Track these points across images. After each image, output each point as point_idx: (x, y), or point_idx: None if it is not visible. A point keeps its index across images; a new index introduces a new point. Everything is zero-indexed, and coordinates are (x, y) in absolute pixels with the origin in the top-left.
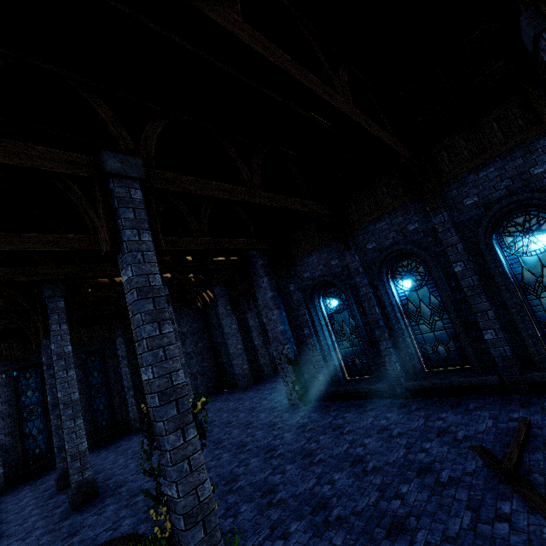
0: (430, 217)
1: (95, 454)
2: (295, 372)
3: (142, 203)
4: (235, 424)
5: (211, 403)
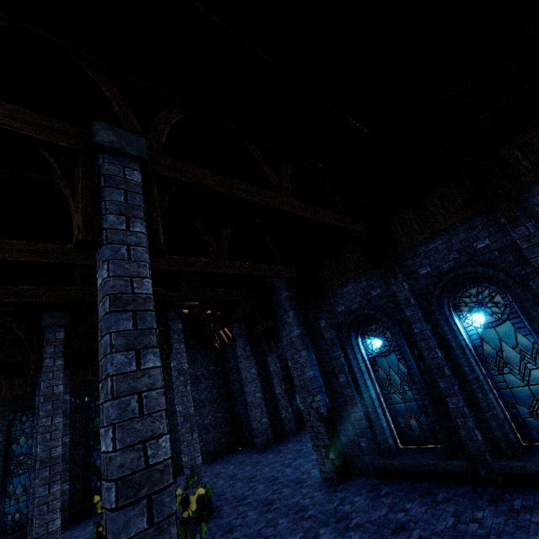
0: (506, 230)
1: (82, 526)
2: (329, 433)
3: (140, 187)
4: (250, 501)
5: (223, 466)
